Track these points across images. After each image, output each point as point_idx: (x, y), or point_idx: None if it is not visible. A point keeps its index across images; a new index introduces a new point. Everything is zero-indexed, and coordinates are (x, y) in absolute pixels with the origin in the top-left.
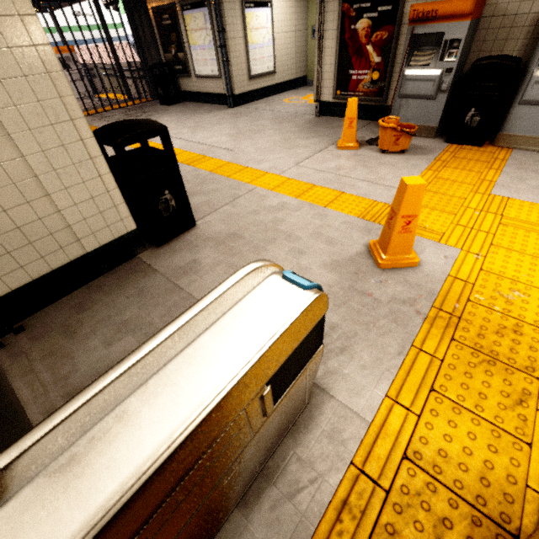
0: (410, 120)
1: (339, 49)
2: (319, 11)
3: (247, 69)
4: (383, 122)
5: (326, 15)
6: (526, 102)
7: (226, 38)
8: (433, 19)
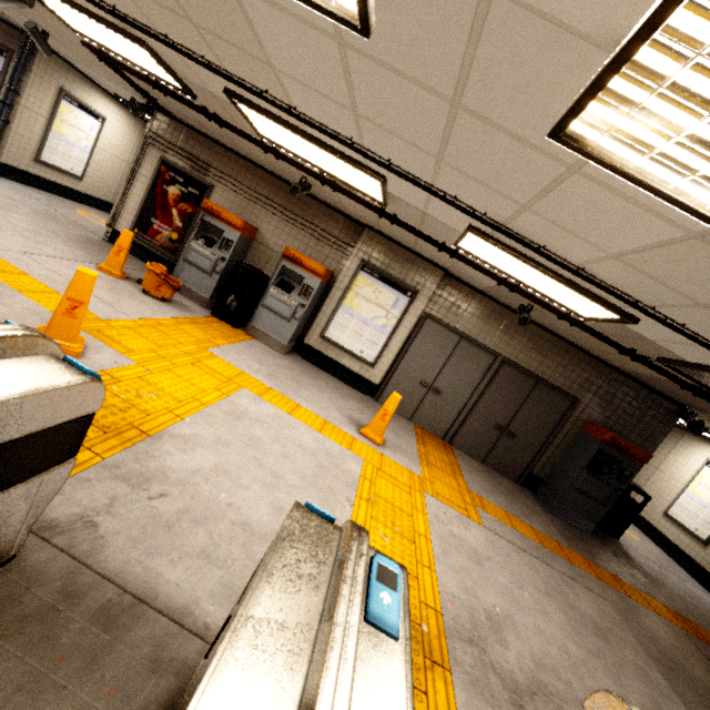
0: (189, 284)
1: (148, 196)
2: (139, 155)
3: (37, 150)
4: (151, 265)
5: (144, 163)
6: (266, 307)
7: (17, 101)
8: (219, 218)
